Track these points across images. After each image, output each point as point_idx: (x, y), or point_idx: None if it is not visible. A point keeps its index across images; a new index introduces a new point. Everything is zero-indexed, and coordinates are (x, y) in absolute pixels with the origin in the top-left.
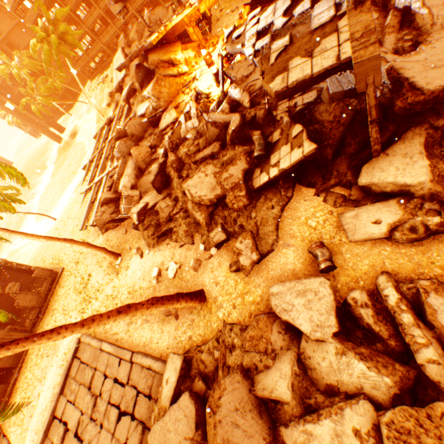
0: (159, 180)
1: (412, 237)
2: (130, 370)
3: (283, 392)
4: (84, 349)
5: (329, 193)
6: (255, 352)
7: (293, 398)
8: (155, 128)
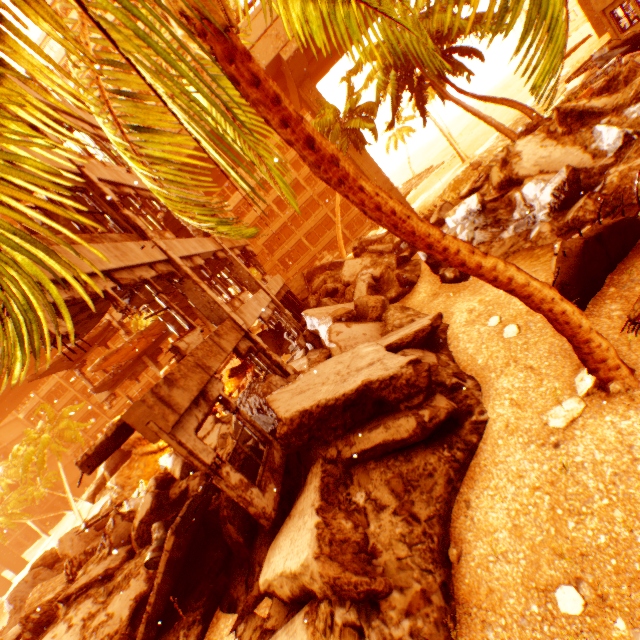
0: None
1: None
2: None
3: None
4: None
5: (250, 619)
6: None
7: None
8: None
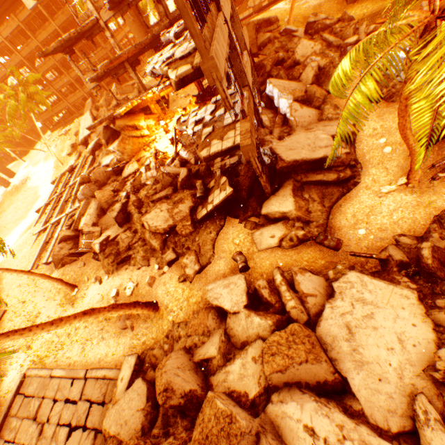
0: (121, 216)
1: (291, 244)
2: (83, 387)
3: (212, 351)
4: (31, 382)
5: (248, 221)
6: (195, 335)
7: (219, 353)
8: (118, 176)
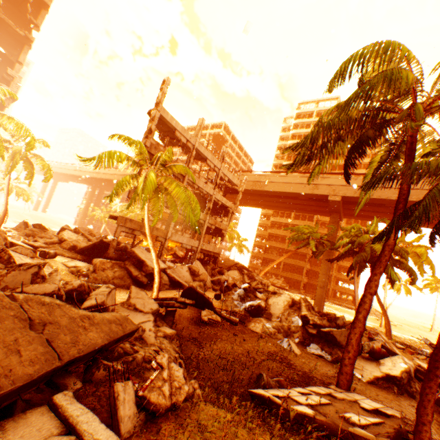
0: None
1: (74, 270)
2: None
3: None
4: None
5: None
6: None
7: None
8: None
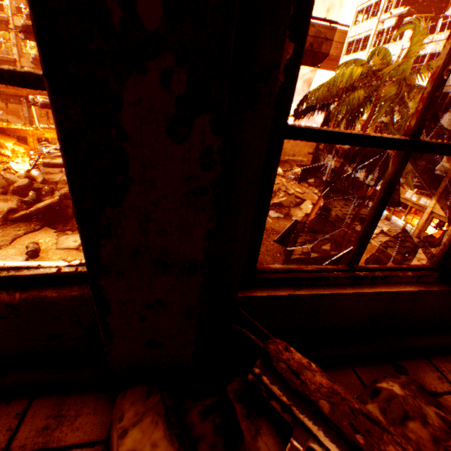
0: None
1: None
2: None
3: None
4: None
5: (63, 232)
6: None
7: None
8: None
